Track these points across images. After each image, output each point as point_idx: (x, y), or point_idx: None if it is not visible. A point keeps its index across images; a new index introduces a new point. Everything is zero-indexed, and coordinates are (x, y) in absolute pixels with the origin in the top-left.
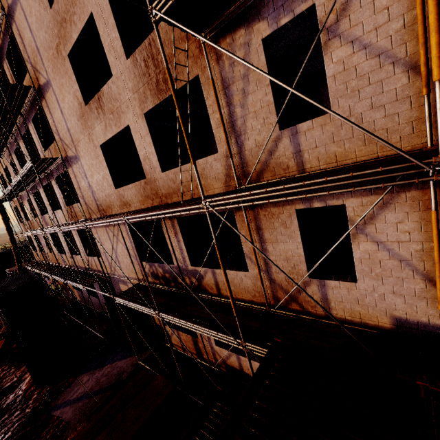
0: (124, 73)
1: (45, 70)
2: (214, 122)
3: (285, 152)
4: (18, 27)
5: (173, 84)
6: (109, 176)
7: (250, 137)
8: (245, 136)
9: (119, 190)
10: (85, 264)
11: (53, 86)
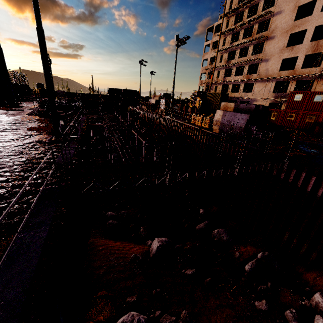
0: (306, 44)
1: (276, 34)
2: None
3: None
4: (274, 19)
5: (322, 54)
6: (279, 67)
7: None
8: None
9: (280, 72)
10: (238, 96)
11: (276, 39)
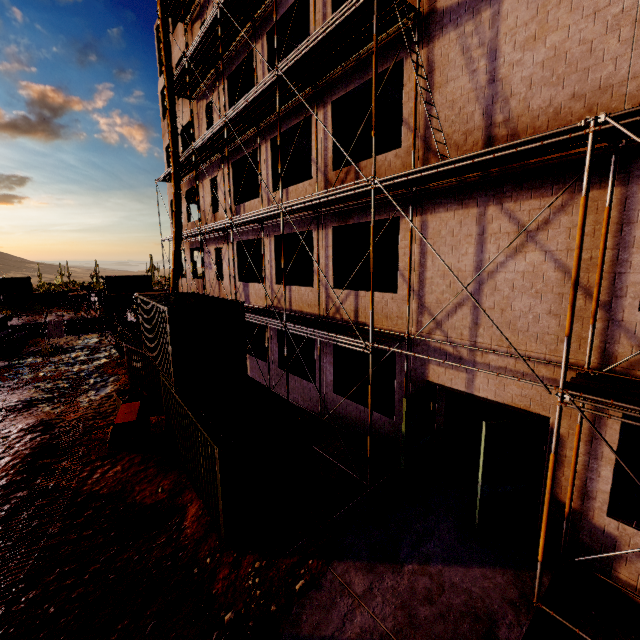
0: None
1: None
2: None
3: None
4: None
5: None
6: None
7: None
8: None
9: None
10: (314, 306)
11: None
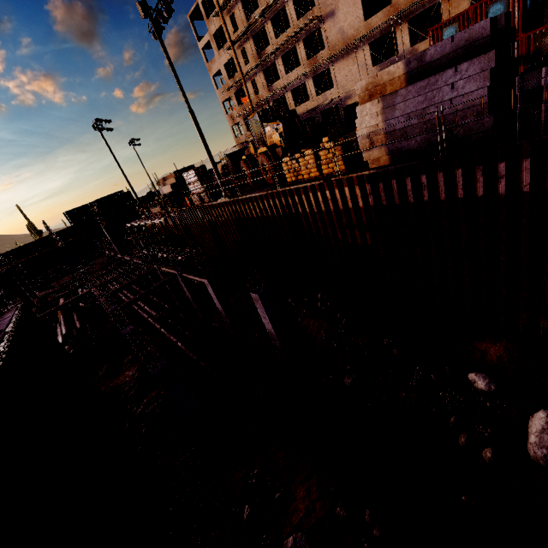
0: None
1: None
2: None
3: None
4: None
5: None
6: (362, 14)
7: None
8: None
9: (367, 22)
10: (312, 106)
11: None
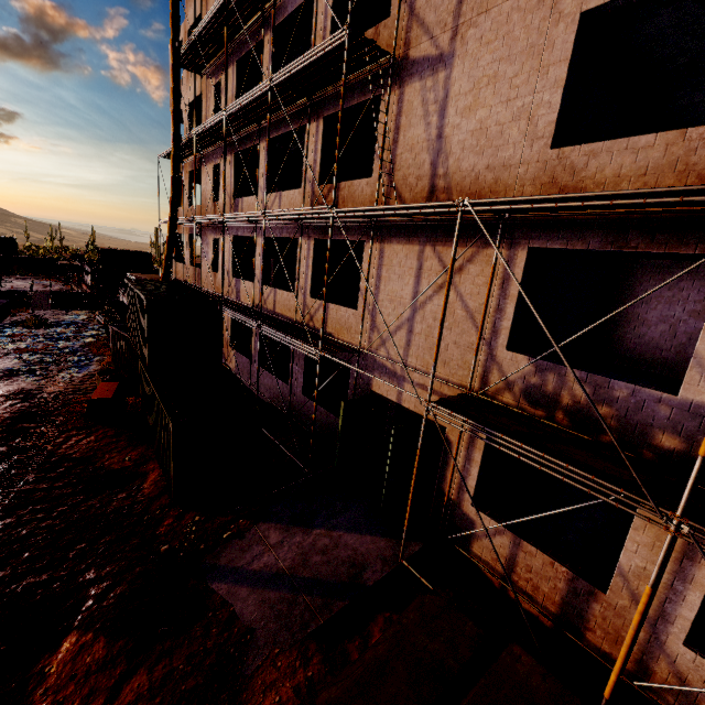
0: None
1: None
2: None
3: None
4: None
5: None
6: (553, 109)
7: None
8: None
9: (567, 152)
10: (294, 311)
11: None
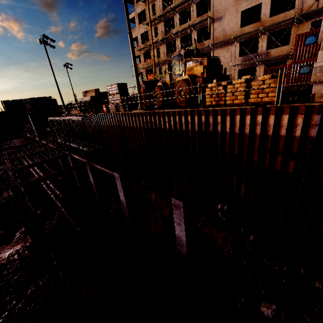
0: None
1: None
2: (297, 0)
3: (314, 7)
4: None
5: None
6: (239, 23)
7: (306, 4)
8: (305, 4)
9: (242, 28)
10: None
11: None
